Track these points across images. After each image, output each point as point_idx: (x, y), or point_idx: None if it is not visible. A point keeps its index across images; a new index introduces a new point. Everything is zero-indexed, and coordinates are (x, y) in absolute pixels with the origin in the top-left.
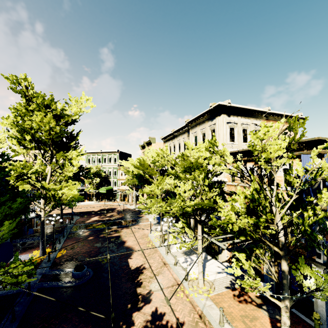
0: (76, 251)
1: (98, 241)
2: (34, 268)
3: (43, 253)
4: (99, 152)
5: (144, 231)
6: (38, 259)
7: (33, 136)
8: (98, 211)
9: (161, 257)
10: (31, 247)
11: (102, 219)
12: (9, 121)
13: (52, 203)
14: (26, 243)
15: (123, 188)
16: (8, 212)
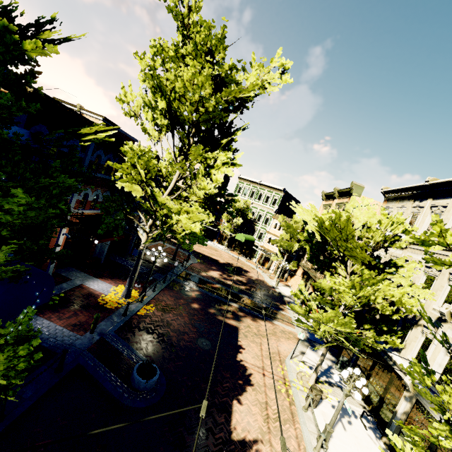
0: (165, 320)
1: (202, 319)
2: (95, 320)
3: (125, 296)
4: (256, 182)
5: (279, 345)
6: (115, 302)
7: (169, 105)
8: (223, 264)
9: (302, 449)
10: (121, 276)
11: (224, 280)
12: (144, 64)
13: (158, 230)
14: (121, 266)
15: (268, 247)
16: (1, 218)
